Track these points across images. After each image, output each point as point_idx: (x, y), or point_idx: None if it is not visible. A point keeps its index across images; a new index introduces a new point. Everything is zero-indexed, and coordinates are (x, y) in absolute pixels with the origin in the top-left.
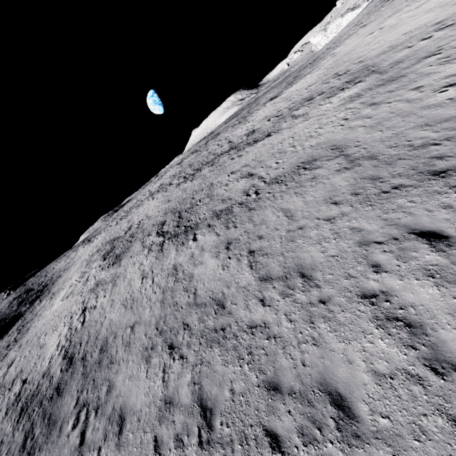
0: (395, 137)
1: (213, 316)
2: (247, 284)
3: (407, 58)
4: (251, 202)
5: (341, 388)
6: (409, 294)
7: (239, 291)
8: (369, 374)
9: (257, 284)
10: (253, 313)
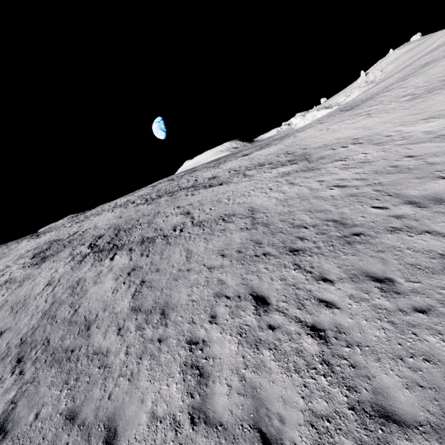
0: (288, 213)
1: (74, 336)
2: (120, 311)
3: (328, 157)
4: (172, 237)
5: (121, 426)
6: (218, 347)
7: (109, 316)
8: (148, 415)
9: (127, 313)
10: (106, 339)
